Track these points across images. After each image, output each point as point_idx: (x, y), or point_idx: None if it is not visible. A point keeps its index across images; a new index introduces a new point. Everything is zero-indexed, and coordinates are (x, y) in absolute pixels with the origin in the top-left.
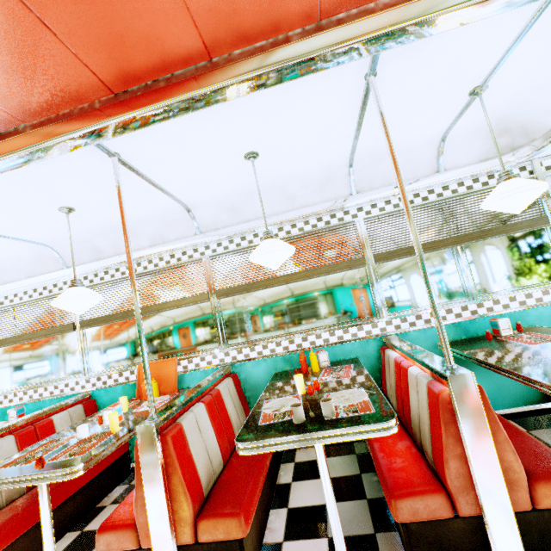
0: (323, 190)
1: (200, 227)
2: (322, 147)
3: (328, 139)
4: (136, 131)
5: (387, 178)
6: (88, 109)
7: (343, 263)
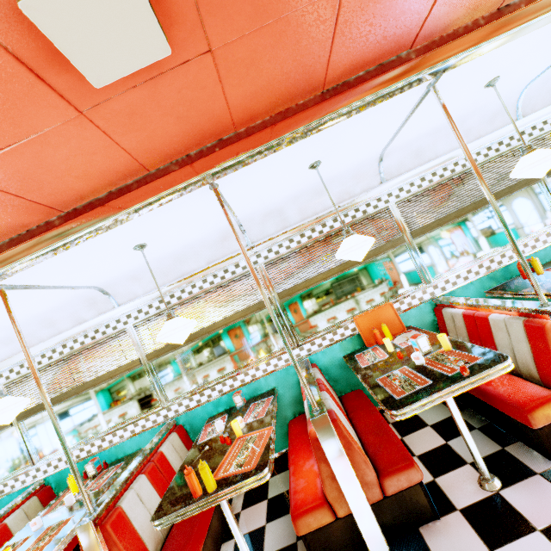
0: (493, 120)
1: (384, 176)
2: (532, 70)
3: (548, 58)
4: (502, 46)
5: (546, 100)
6: (473, 27)
7: (521, 182)
